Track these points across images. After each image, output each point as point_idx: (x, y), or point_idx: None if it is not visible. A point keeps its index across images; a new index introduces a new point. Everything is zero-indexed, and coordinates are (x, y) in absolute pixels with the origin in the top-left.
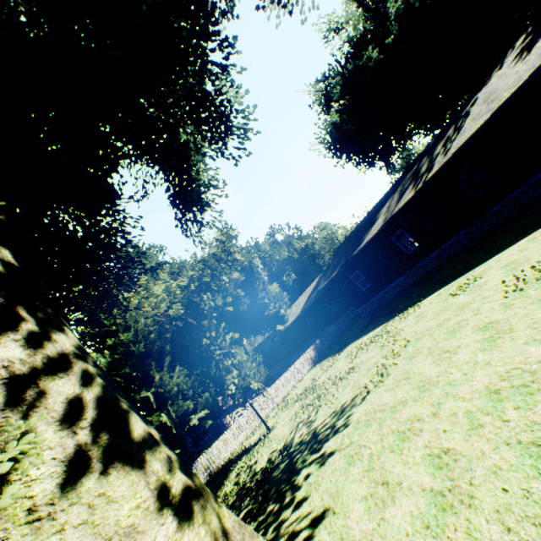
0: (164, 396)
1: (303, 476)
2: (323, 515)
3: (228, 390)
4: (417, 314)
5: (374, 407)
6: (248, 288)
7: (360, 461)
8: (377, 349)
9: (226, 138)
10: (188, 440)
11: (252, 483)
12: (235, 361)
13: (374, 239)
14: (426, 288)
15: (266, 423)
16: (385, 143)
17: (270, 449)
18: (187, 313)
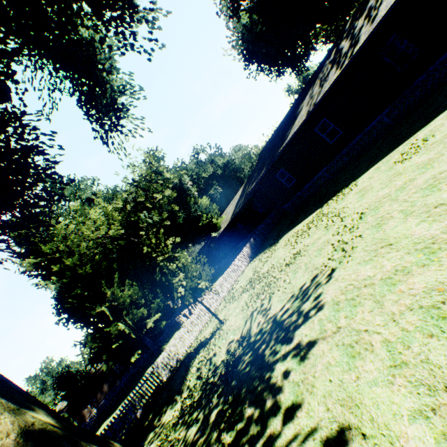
0: (118, 308)
1: (280, 372)
2: (343, 437)
3: (177, 293)
4: (357, 191)
5: (354, 284)
6: (181, 204)
7: (371, 353)
8: (321, 231)
9: (132, 22)
10: (148, 341)
11: (215, 377)
12: (180, 265)
13: (298, 134)
14: (354, 171)
15: (218, 317)
16: (292, 51)
17: (227, 341)
18: (128, 233)
